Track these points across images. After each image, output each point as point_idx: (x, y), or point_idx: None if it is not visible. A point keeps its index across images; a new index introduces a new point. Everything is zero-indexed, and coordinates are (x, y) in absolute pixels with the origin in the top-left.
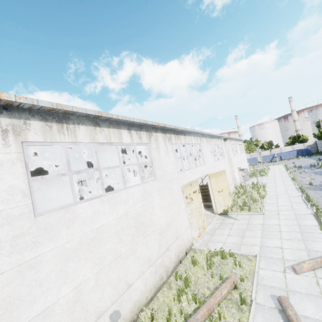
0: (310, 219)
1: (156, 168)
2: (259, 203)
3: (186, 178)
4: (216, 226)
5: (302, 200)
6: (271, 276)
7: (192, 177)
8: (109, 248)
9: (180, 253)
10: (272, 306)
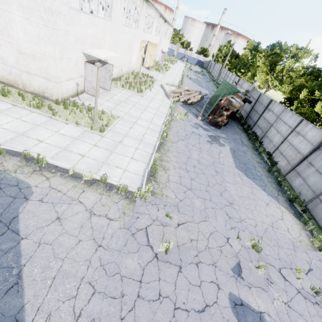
0: (178, 81)
1: (139, 24)
2: (164, 71)
3: (143, 37)
4: (144, 70)
5: (180, 78)
6: (160, 83)
7: (145, 38)
8: (125, 48)
9: (132, 69)
10: (159, 86)
